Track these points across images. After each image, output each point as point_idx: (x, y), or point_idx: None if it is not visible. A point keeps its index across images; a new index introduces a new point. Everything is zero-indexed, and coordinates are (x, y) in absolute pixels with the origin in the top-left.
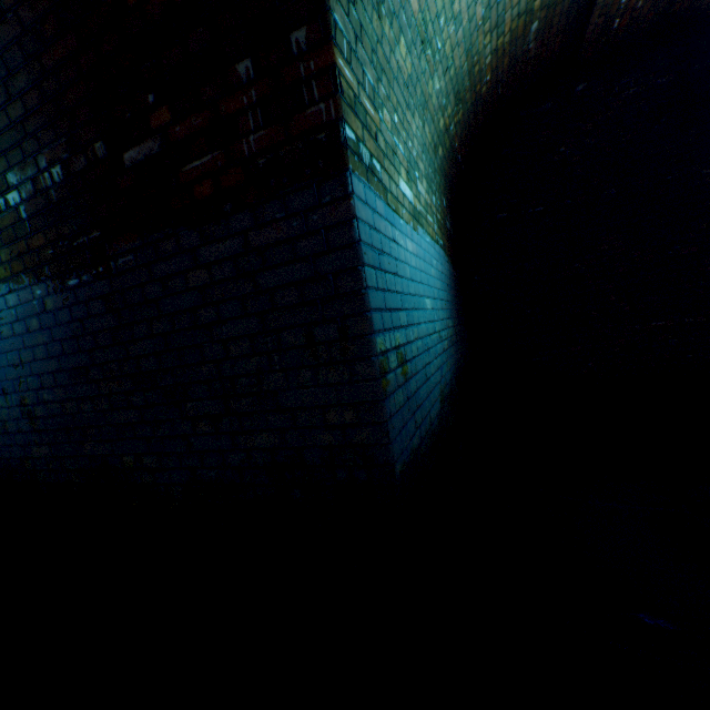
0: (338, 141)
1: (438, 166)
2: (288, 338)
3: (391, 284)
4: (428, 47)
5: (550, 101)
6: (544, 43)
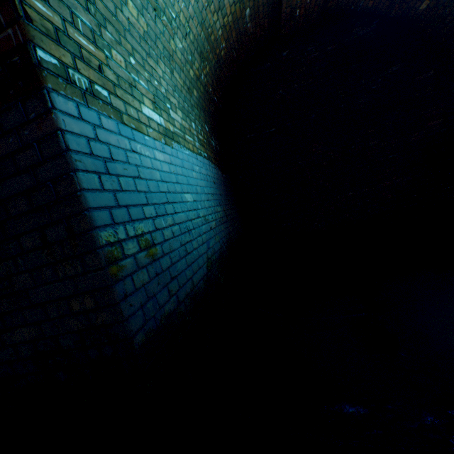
0: (31, 62)
1: (196, 103)
2: (27, 242)
3: (128, 185)
4: (163, 14)
5: (269, 62)
6: (257, 24)
